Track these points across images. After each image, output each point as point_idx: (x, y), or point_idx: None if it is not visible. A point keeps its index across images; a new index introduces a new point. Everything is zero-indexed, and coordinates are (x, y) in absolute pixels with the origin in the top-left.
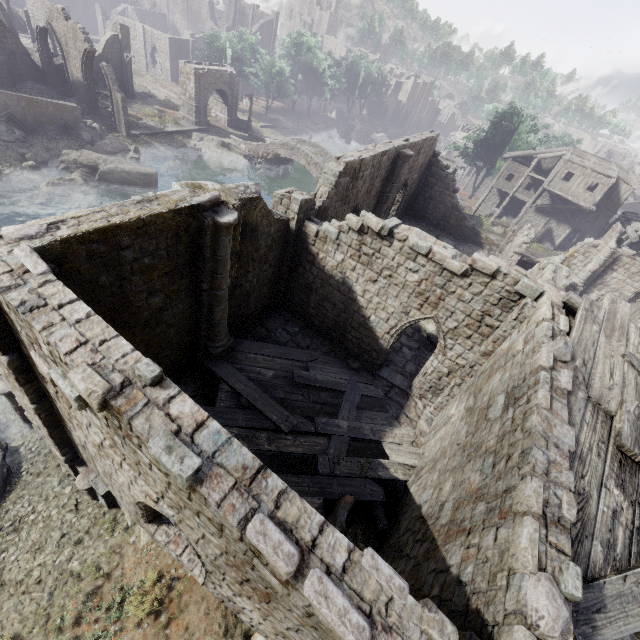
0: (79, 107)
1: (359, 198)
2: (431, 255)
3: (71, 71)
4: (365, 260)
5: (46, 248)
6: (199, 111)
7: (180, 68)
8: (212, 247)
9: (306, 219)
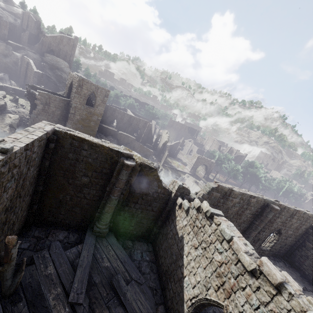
0: (153, 152)
1: (229, 213)
2: (231, 242)
3: (159, 144)
4: (195, 230)
5: (59, 131)
6: (193, 168)
7: (194, 154)
8: (118, 172)
9: (181, 197)
